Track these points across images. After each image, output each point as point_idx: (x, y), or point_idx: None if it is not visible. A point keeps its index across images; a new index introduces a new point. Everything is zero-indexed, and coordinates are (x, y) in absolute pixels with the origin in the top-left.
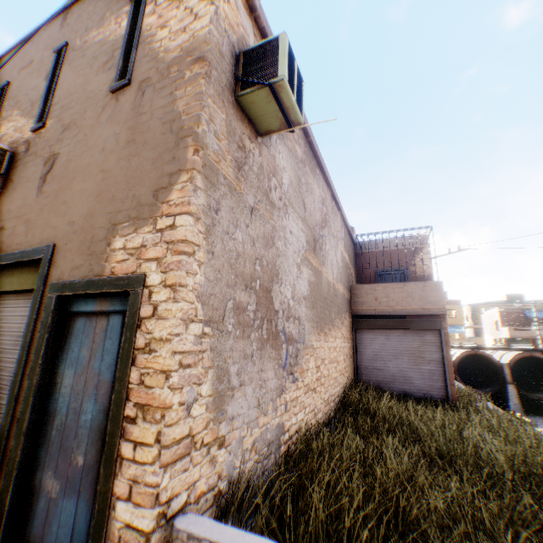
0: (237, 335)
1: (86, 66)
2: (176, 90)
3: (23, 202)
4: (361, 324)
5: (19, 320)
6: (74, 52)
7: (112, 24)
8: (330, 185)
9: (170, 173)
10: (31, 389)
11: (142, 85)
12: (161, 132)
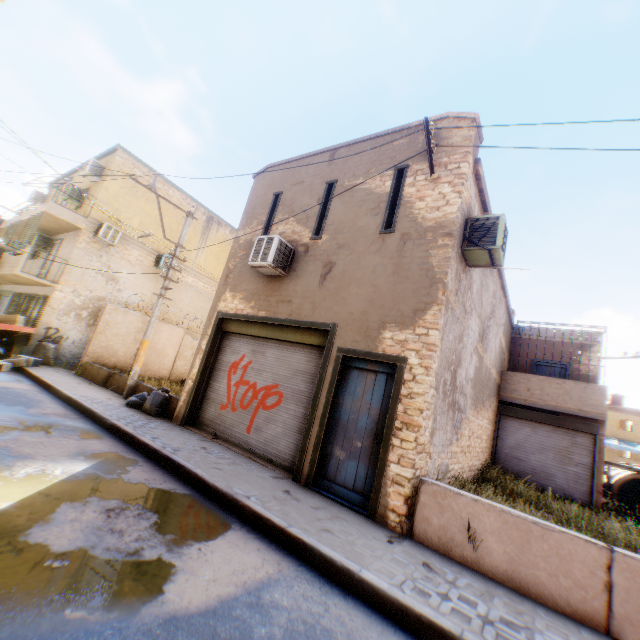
0: (441, 399)
1: (355, 204)
2: (430, 249)
3: (306, 288)
4: (506, 411)
5: (296, 360)
6: (342, 188)
7: (377, 179)
8: (502, 278)
9: (426, 302)
10: (328, 403)
11: (404, 236)
12: (419, 274)
